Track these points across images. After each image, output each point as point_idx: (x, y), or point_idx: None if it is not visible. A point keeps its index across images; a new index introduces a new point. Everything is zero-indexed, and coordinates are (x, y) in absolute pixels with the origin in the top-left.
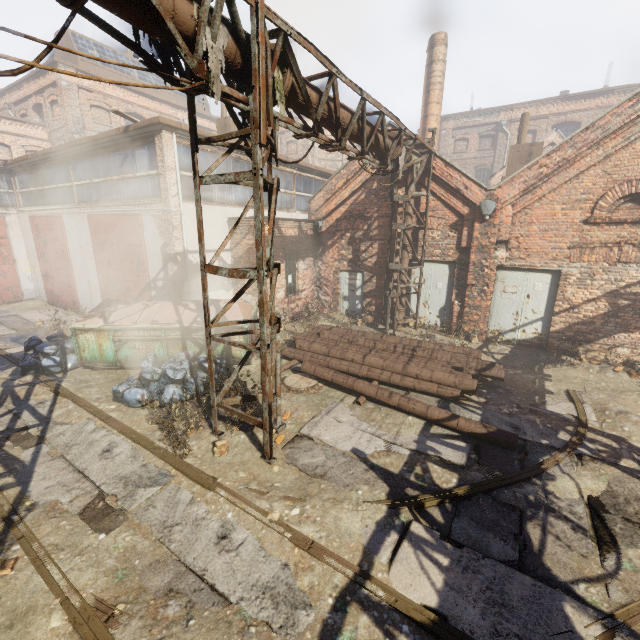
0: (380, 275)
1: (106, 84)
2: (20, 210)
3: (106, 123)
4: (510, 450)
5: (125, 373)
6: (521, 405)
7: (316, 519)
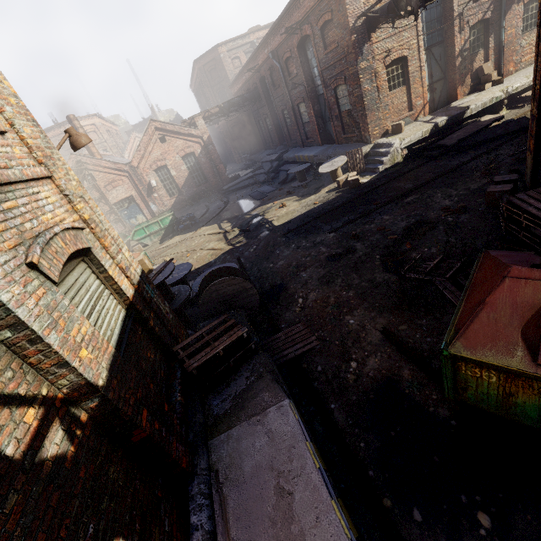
0: None
1: None
2: None
3: None
4: None
5: None
6: None
7: None
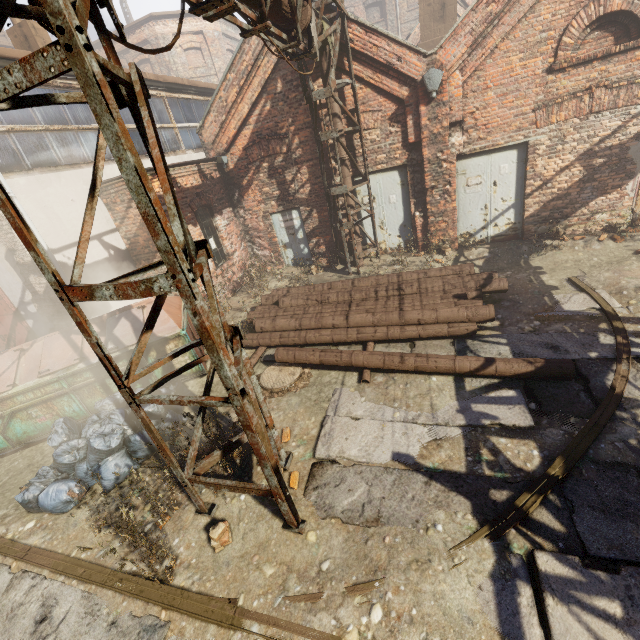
0: (320, 206)
1: None
2: None
3: None
4: (566, 380)
5: (35, 451)
6: (537, 314)
7: (411, 614)
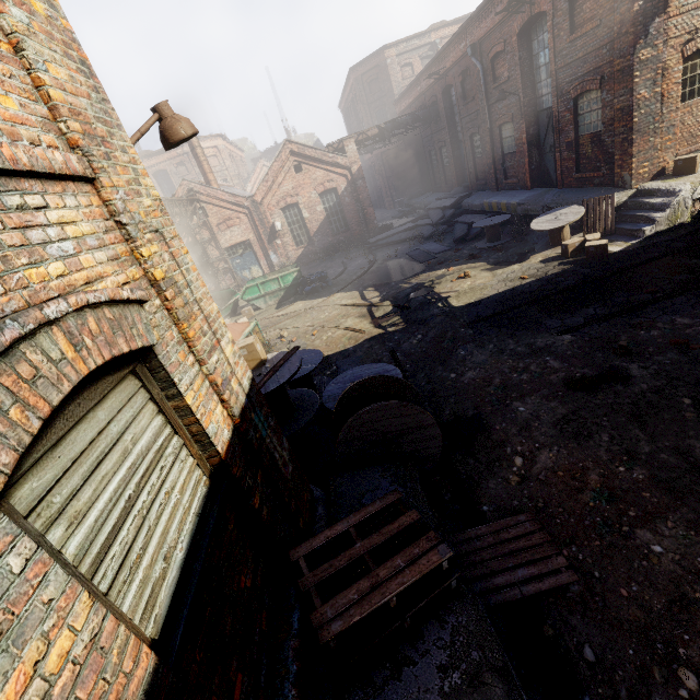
0: None
1: None
2: None
3: None
4: None
5: None
6: None
7: None
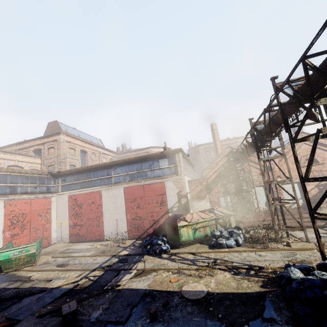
0: (238, 195)
1: (75, 140)
2: (59, 193)
3: (73, 154)
4: None
5: (195, 246)
6: None
7: None
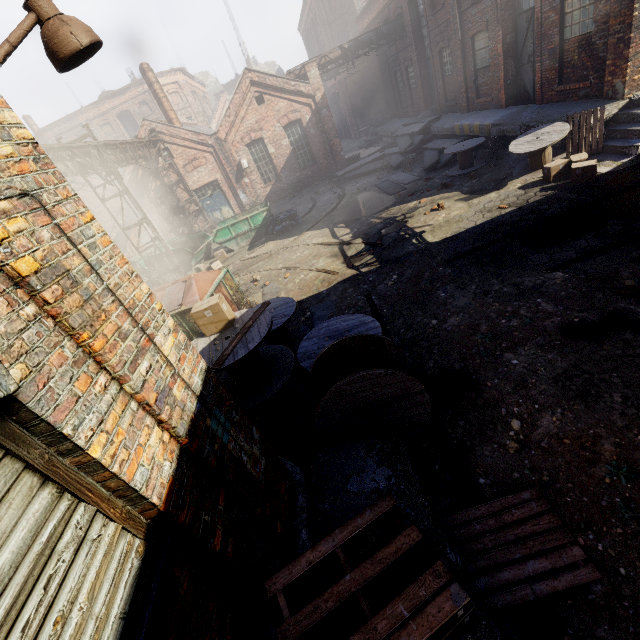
0: None
1: None
2: None
3: None
4: None
5: None
6: None
7: None
